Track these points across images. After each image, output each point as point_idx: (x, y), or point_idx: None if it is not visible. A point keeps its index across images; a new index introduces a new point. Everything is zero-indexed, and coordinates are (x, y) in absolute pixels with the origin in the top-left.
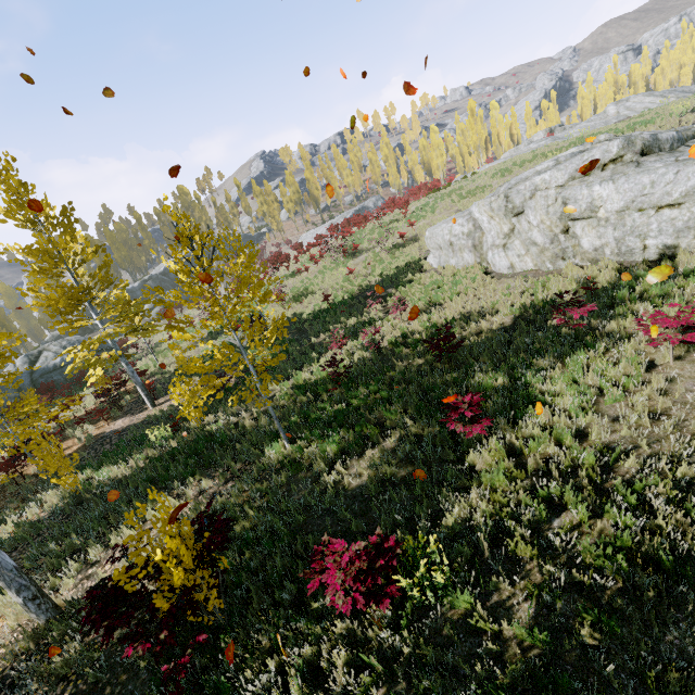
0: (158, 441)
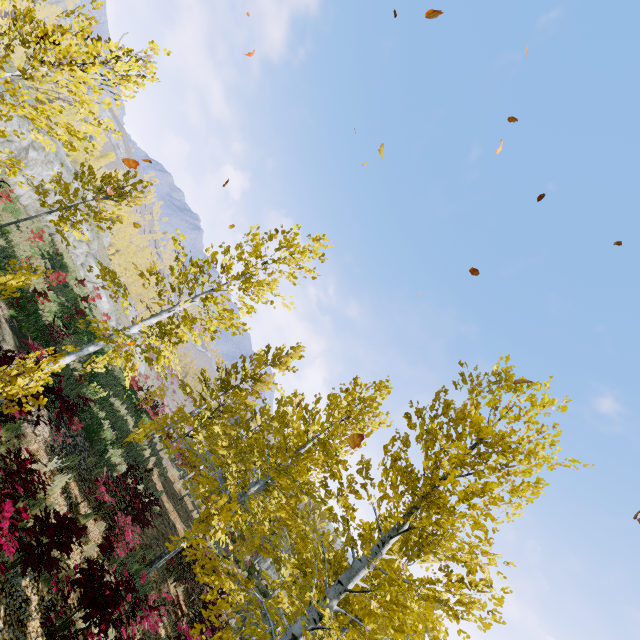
0: (94, 397)
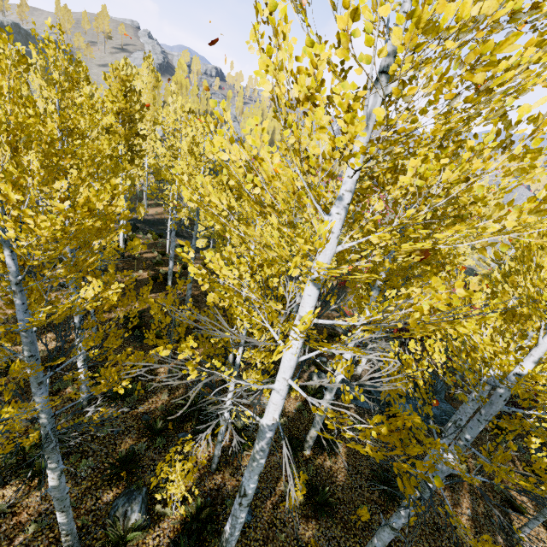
0: None
